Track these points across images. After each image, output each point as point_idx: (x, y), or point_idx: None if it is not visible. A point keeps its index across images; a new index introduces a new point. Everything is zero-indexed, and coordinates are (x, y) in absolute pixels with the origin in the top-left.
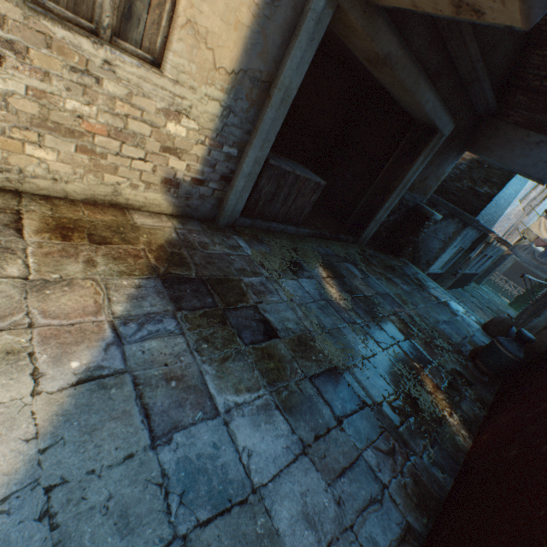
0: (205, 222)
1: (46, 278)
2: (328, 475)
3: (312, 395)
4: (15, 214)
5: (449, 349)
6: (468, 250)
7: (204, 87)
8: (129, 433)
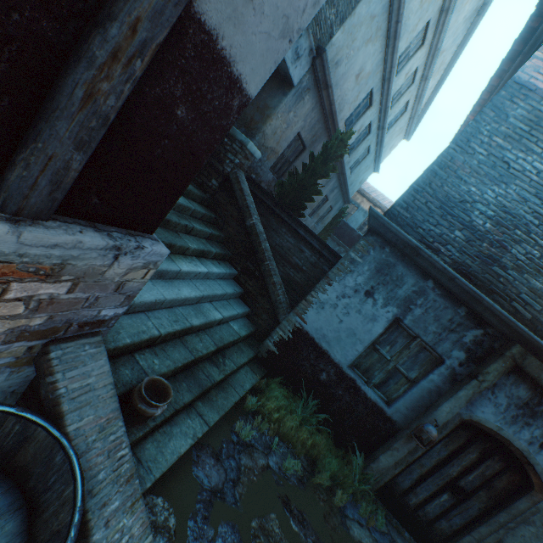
0: None
1: None
2: None
3: None
4: None
5: None
6: (465, 378)
7: None
8: None
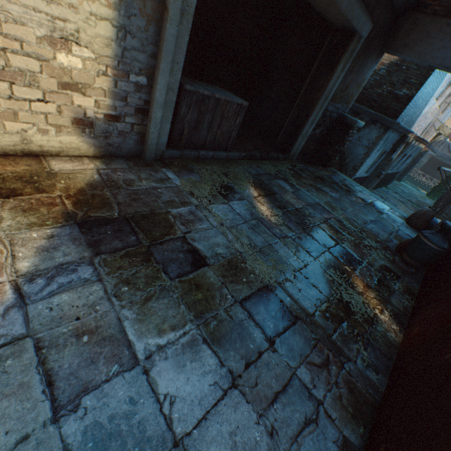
0: (132, 159)
1: None
2: (260, 405)
3: (242, 320)
4: None
5: (377, 246)
6: (390, 152)
7: (86, 4)
8: (25, 410)
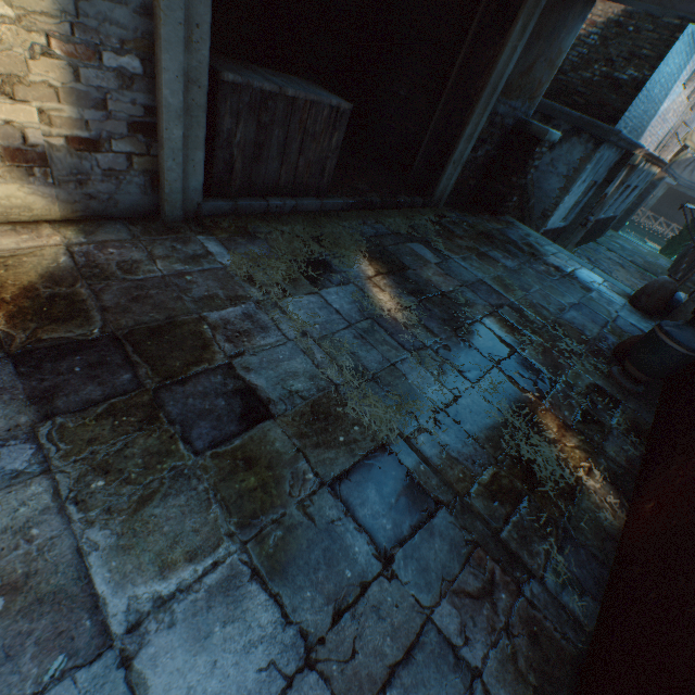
0: (139, 222)
1: None
2: None
3: (334, 520)
4: None
5: (582, 351)
6: (604, 184)
7: None
8: None
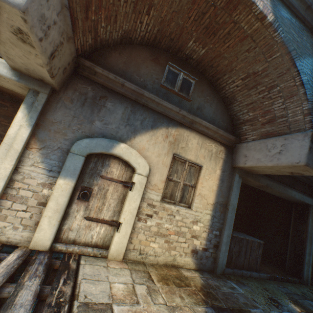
0: (210, 272)
1: (172, 304)
2: None
3: None
4: (148, 273)
5: None
6: None
7: (204, 210)
8: None
